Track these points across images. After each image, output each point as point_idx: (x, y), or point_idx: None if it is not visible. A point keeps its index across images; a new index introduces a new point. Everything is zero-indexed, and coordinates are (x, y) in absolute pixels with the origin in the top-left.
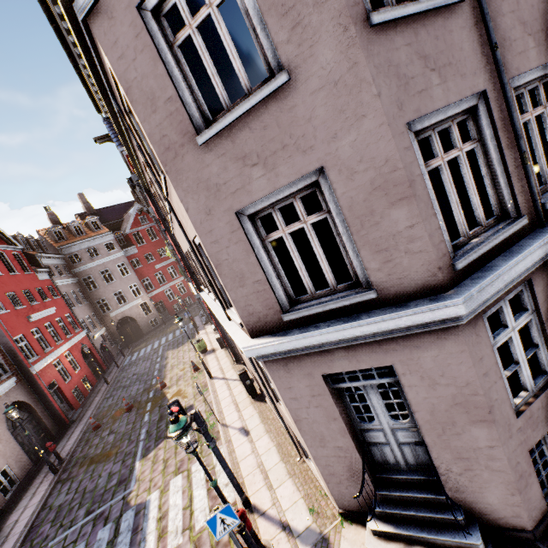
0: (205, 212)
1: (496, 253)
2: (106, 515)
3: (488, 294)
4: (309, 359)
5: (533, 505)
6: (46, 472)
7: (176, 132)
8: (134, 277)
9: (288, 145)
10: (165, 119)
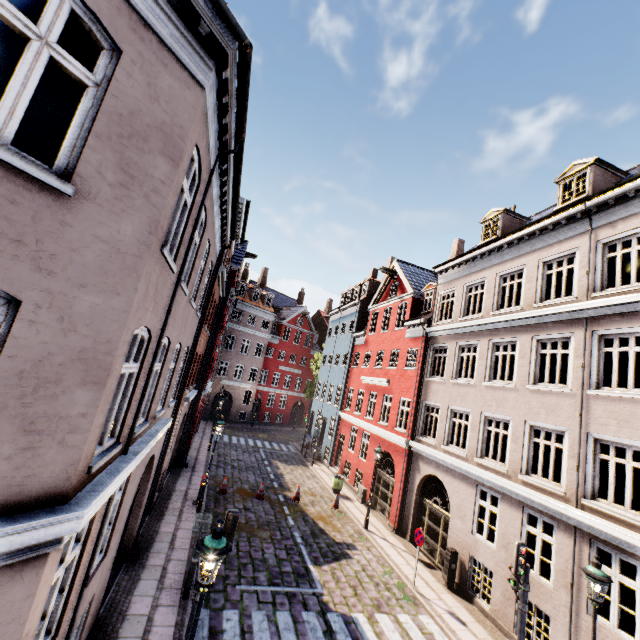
0: None
1: None
2: (302, 600)
3: None
4: None
5: None
6: (182, 502)
7: None
8: (261, 363)
9: None
10: None
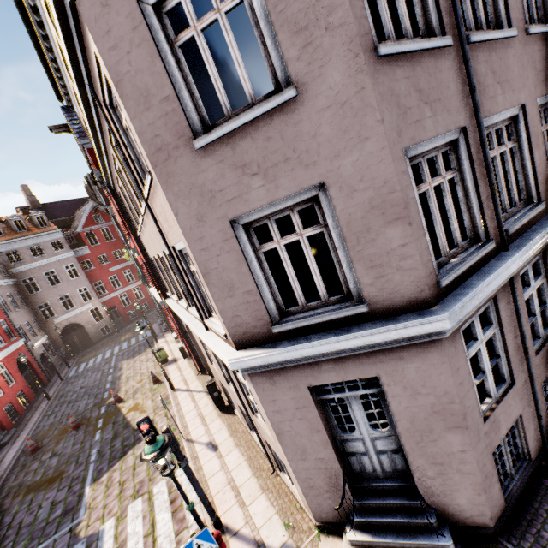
0: (197, 218)
1: (471, 273)
2: None
3: (467, 310)
4: (296, 371)
5: (494, 503)
6: None
7: (171, 133)
8: (85, 280)
9: (290, 158)
10: (159, 118)
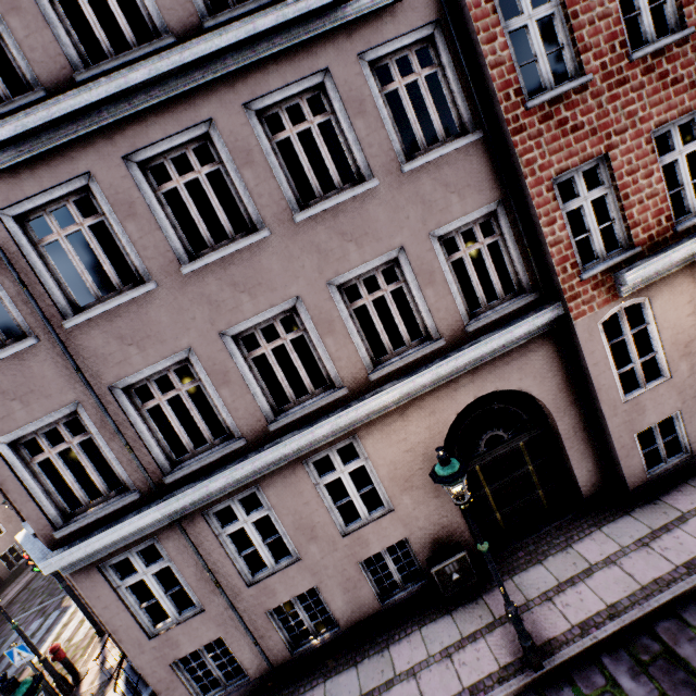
0: None
1: (107, 521)
2: (46, 609)
3: (70, 561)
4: None
5: None
6: None
7: None
8: None
9: None
10: None
